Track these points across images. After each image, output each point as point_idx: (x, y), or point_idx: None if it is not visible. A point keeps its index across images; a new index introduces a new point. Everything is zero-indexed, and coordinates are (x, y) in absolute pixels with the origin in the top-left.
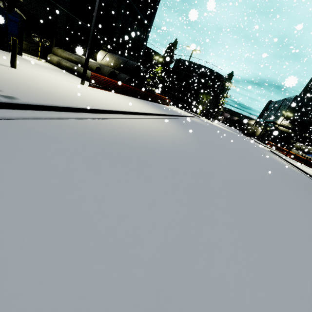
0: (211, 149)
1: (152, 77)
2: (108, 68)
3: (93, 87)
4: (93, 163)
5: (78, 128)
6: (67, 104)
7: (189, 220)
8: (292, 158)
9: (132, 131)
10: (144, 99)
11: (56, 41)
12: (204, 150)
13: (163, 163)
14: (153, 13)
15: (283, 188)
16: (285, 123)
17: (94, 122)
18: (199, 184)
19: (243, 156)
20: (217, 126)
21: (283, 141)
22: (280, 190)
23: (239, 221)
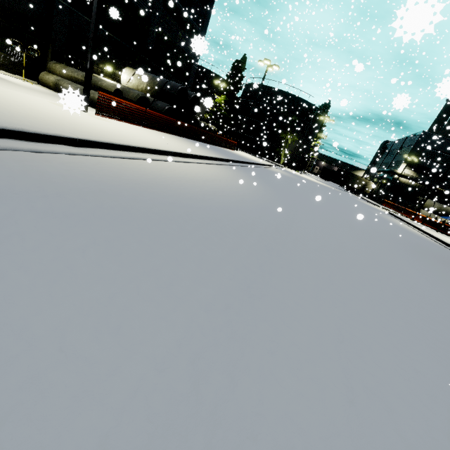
0: (295, 209)
1: (212, 112)
2: (136, 91)
3: (105, 116)
4: (1, 228)
5: (20, 165)
6: (14, 124)
7: (214, 359)
8: (422, 223)
9: (150, 177)
10: (194, 139)
11: (53, 52)
12: (282, 210)
13: (192, 228)
14: (207, 13)
15: (417, 269)
16: (409, 172)
17: (72, 160)
18: (261, 266)
19: (347, 220)
20: (308, 180)
21: (407, 198)
22: (412, 272)
23: (341, 346)
